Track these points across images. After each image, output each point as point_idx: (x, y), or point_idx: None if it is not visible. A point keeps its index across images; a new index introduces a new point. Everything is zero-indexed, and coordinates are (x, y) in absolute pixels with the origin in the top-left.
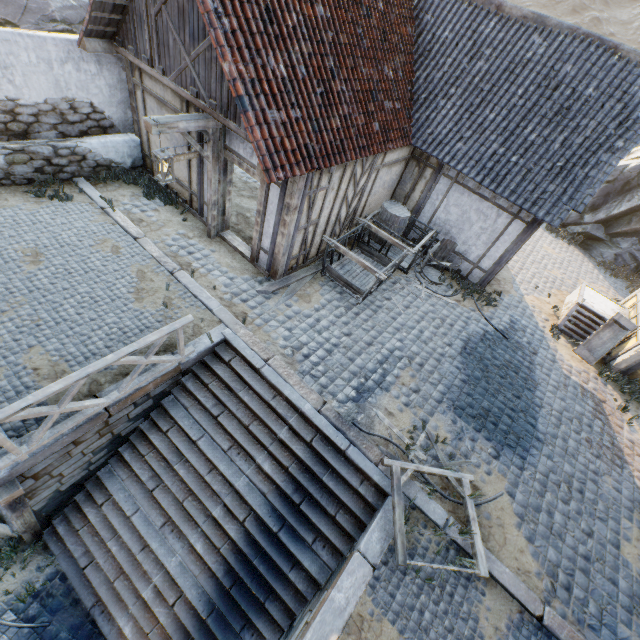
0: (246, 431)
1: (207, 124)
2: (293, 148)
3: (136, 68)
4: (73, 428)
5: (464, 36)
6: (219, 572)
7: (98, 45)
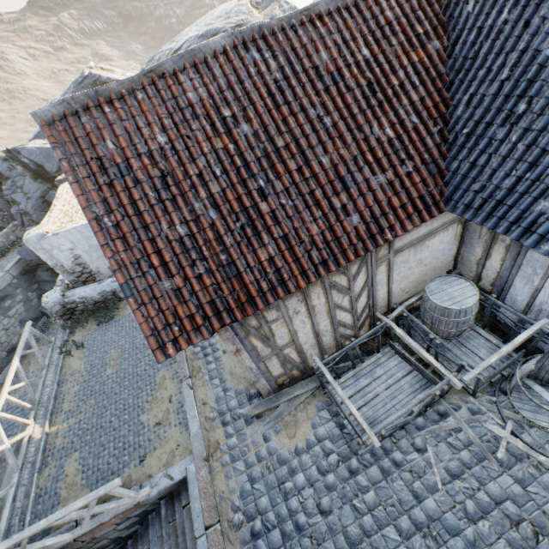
0: None
1: None
2: (191, 312)
3: None
4: None
5: (542, 1)
6: None
7: None
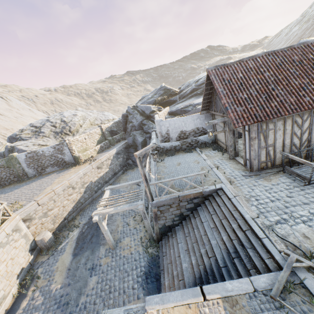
0: (221, 223)
1: (224, 120)
2: (247, 116)
3: (213, 114)
4: (170, 198)
5: None
6: (196, 275)
7: (204, 112)
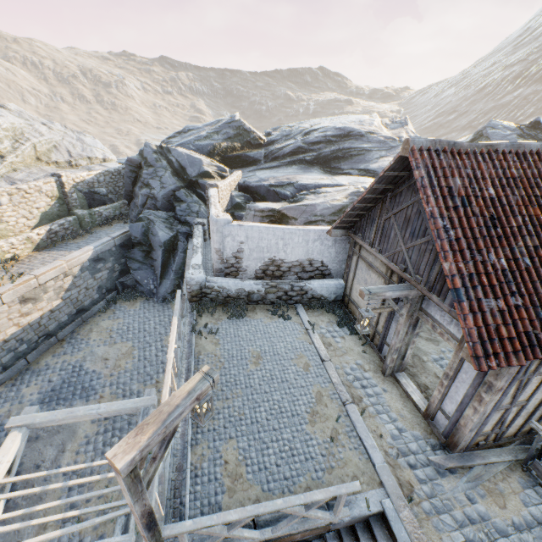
0: None
1: (409, 292)
2: (510, 335)
3: (358, 243)
4: None
5: None
6: None
7: (338, 233)
